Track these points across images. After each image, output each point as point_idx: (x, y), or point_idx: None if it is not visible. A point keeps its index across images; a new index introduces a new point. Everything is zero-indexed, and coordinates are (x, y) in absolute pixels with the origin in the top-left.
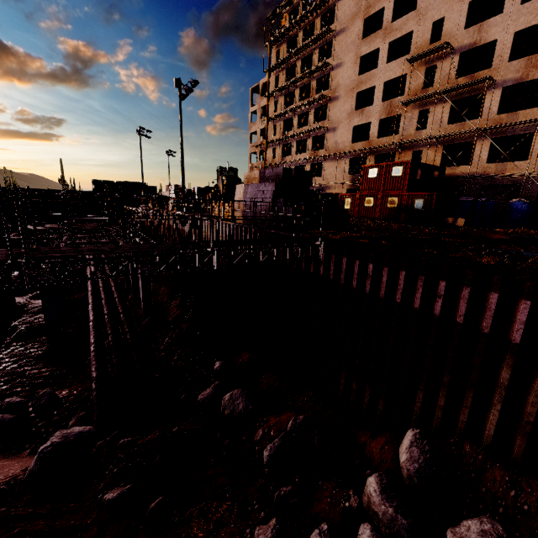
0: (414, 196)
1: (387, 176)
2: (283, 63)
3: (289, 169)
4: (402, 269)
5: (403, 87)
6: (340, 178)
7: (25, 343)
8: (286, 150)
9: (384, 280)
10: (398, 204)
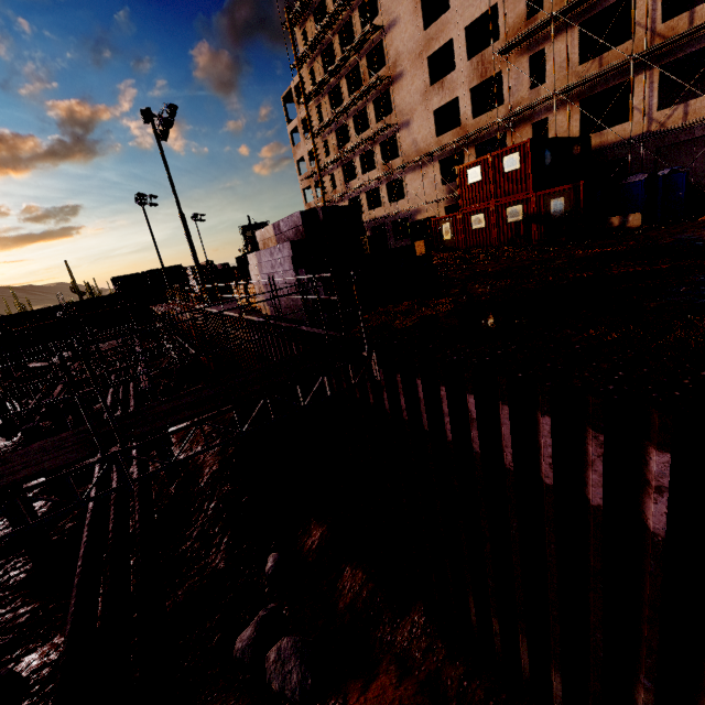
0: (546, 196)
1: (498, 175)
2: (315, 46)
3: (312, 211)
4: (541, 411)
5: (496, 29)
6: (432, 194)
7: (6, 561)
8: (348, 173)
9: (506, 432)
10: (523, 215)
